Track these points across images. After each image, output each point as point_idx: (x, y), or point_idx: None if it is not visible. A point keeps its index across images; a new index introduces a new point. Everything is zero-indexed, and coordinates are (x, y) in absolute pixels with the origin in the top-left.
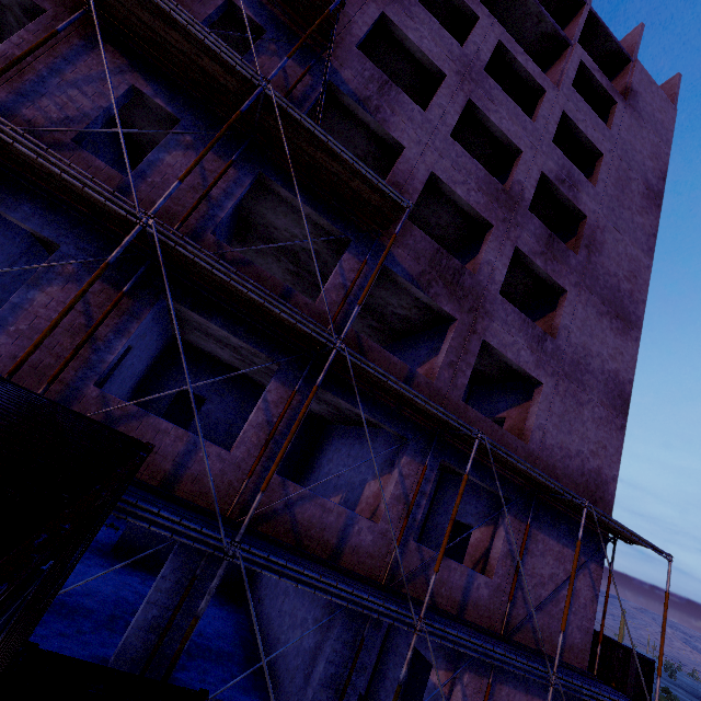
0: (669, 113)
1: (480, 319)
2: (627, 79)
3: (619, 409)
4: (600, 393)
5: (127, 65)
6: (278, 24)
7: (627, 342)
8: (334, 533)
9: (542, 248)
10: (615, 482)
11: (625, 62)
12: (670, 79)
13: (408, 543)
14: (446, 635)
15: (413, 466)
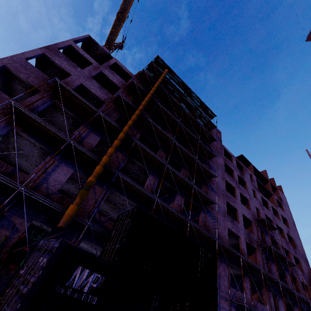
0: (285, 199)
1: (298, 276)
2: (279, 195)
3: None
4: None
5: (263, 252)
6: (263, 229)
7: (309, 267)
8: None
9: (294, 252)
10: None
11: (276, 189)
12: (279, 186)
13: None
14: None
15: None
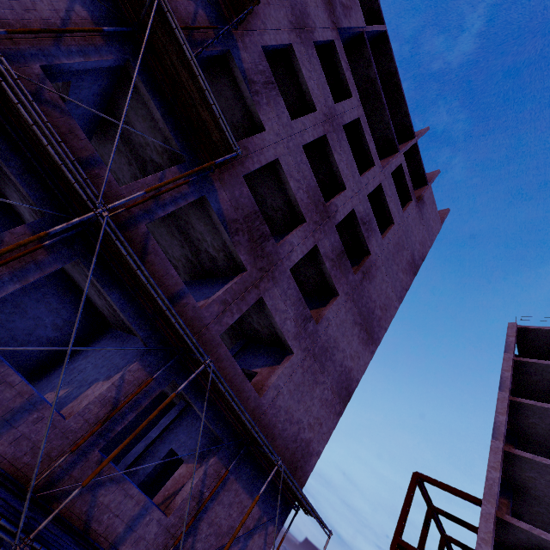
0: (438, 225)
1: (266, 280)
2: (422, 192)
3: (342, 398)
4: (334, 380)
5: None
6: None
7: (365, 351)
8: None
9: (334, 256)
10: (318, 456)
11: (425, 184)
12: (444, 209)
13: (91, 452)
14: None
15: (141, 374)
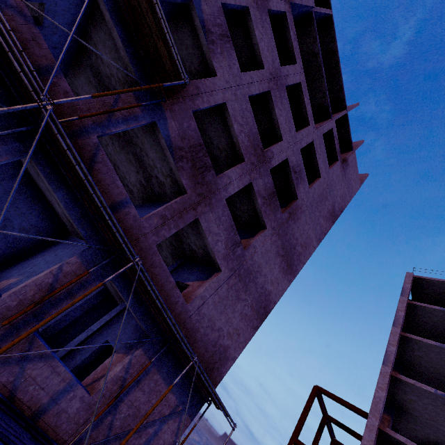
0: (357, 185)
1: (203, 204)
2: (347, 155)
3: (260, 315)
4: (254, 299)
5: None
6: None
7: (284, 279)
8: None
9: (266, 195)
10: (233, 361)
11: (350, 149)
12: (364, 174)
13: (23, 329)
14: None
15: (78, 267)
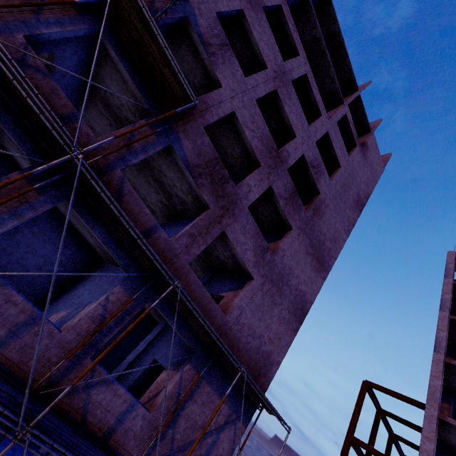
0: (381, 168)
1: (227, 216)
2: (366, 139)
3: (298, 317)
4: (290, 302)
5: None
6: None
7: (317, 277)
8: (7, 326)
9: (287, 196)
10: (278, 366)
11: (368, 131)
12: (386, 154)
13: (84, 359)
14: (51, 451)
15: (122, 296)
